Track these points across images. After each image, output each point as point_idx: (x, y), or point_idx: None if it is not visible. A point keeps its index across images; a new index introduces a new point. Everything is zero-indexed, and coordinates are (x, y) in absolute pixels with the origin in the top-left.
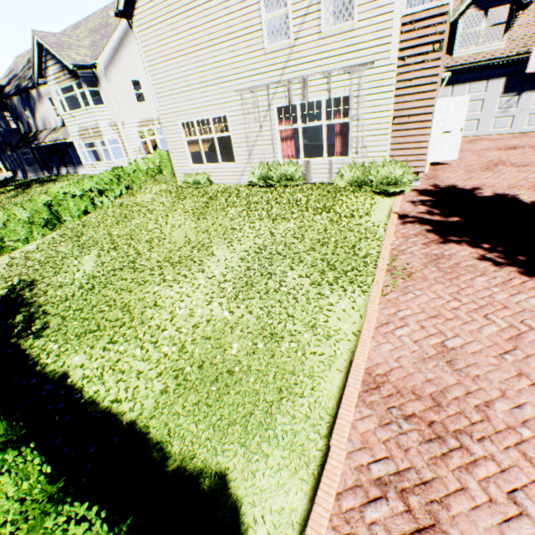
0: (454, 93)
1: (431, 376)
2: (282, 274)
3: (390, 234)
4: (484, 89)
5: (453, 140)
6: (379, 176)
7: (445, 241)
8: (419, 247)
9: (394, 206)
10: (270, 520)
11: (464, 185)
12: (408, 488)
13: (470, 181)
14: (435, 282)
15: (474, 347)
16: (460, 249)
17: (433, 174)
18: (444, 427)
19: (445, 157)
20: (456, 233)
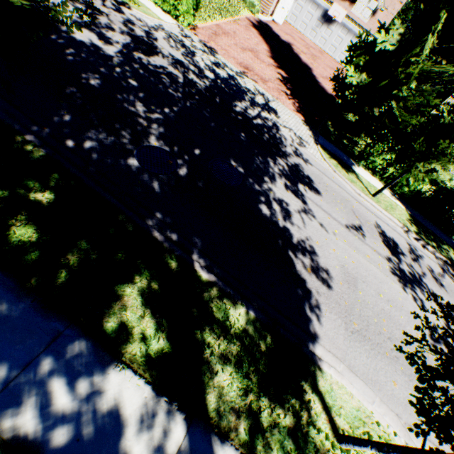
0: (306, 3)
1: (229, 32)
2: (205, 1)
3: (241, 17)
4: (315, 10)
5: (284, 15)
6: (250, 1)
7: (253, 28)
8: (245, 24)
9: (248, 15)
10: (193, 23)
11: (273, 29)
12: (217, 33)
13: (276, 30)
14: (243, 29)
15: (240, 36)
16: (254, 30)
17: (270, 23)
18: (227, 35)
19: (278, 21)
20: (257, 29)
